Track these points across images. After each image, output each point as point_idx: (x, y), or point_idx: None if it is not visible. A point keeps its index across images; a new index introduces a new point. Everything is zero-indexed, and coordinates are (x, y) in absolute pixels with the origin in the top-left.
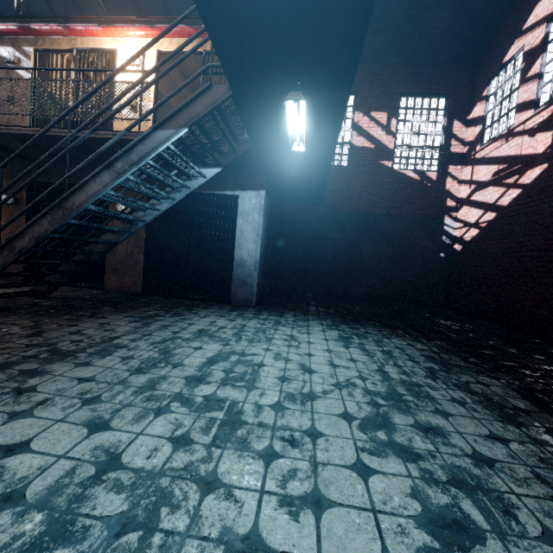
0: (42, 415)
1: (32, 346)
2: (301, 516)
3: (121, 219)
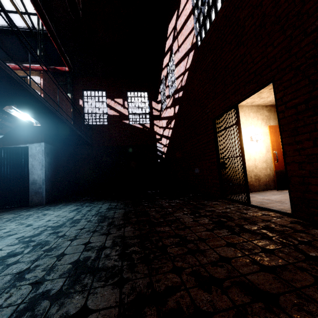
0: None
1: None
2: None
3: None
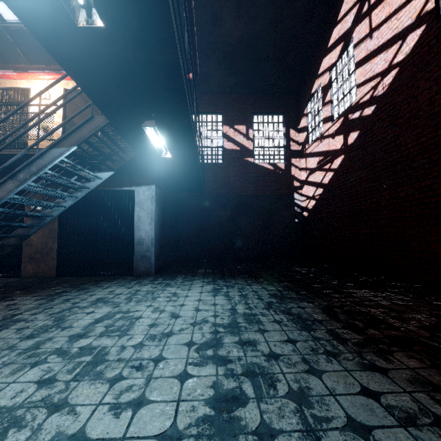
0: None
1: None
2: (122, 414)
3: (30, 216)
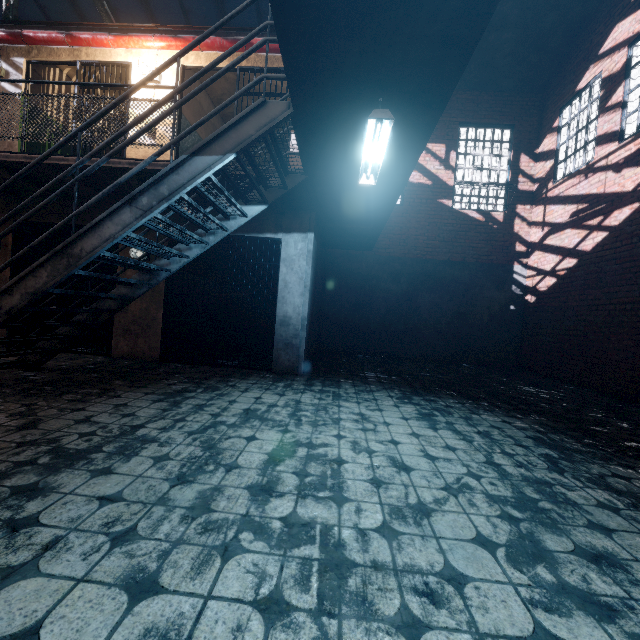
0: (53, 570)
1: (26, 444)
2: None
3: (139, 269)
